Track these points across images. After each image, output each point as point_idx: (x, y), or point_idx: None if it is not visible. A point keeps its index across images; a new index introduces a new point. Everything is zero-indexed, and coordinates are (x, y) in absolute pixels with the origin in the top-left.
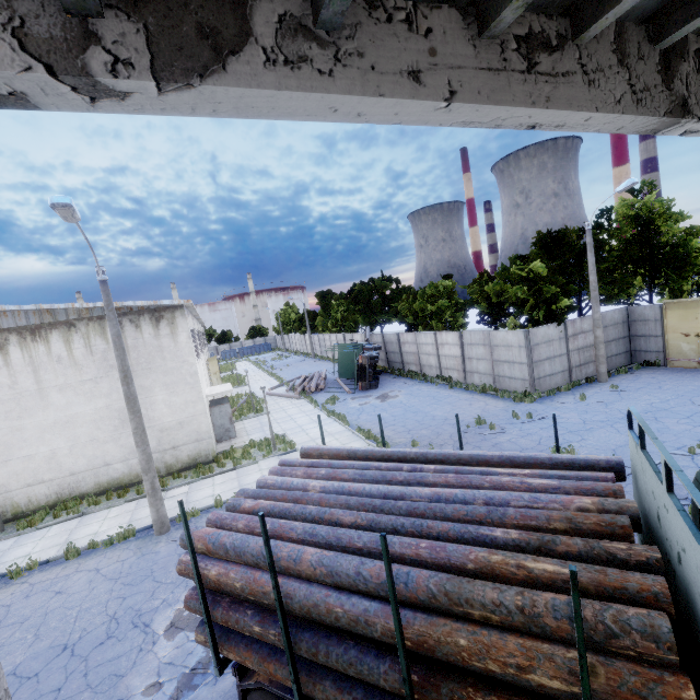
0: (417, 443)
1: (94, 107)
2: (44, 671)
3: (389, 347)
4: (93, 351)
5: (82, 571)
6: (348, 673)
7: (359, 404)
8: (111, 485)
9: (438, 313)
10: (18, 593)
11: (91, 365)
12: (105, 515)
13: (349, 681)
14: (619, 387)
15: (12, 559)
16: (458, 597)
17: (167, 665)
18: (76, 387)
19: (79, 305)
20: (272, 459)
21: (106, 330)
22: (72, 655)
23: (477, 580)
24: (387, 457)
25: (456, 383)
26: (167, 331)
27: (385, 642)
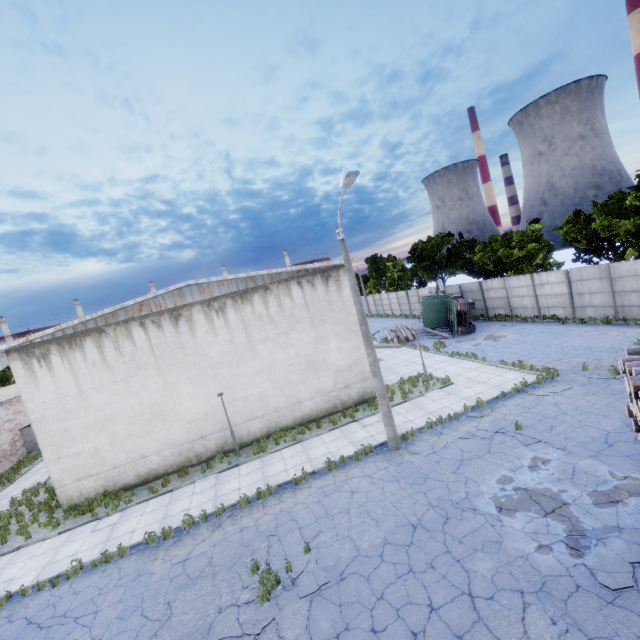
0: (586, 367)
1: None
2: (415, 541)
3: (468, 295)
4: (283, 309)
5: (355, 477)
6: None
7: (471, 345)
8: (303, 419)
9: (528, 257)
10: (314, 494)
11: (282, 321)
12: (321, 441)
13: None
14: None
15: (276, 473)
16: None
17: (535, 534)
18: (273, 339)
19: (275, 271)
20: (437, 392)
21: (291, 291)
22: (428, 530)
23: None
24: None
25: (566, 319)
26: (334, 288)
27: None
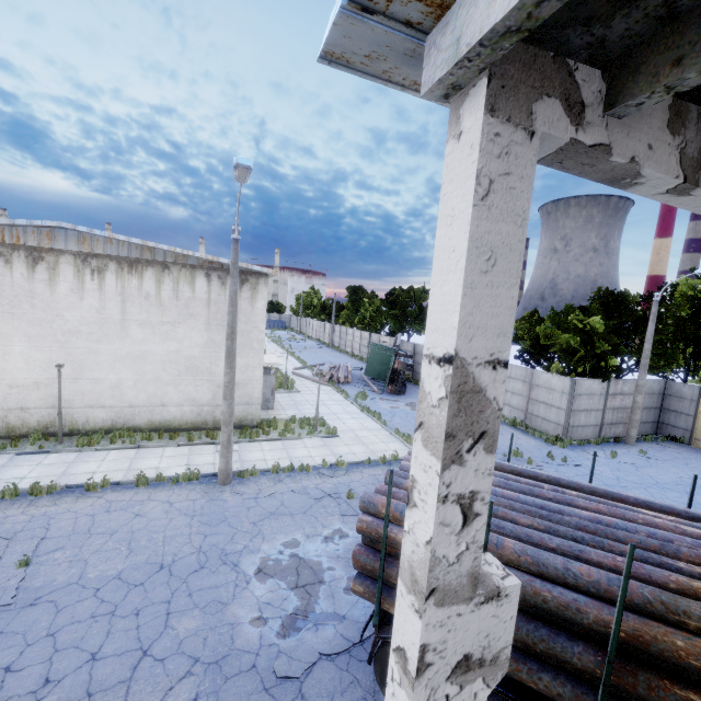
0: None
1: (651, 195)
2: (148, 582)
3: (419, 358)
4: (178, 296)
5: (155, 500)
6: (536, 646)
7: (389, 406)
8: (161, 425)
9: None
10: (97, 506)
11: (173, 309)
12: (161, 453)
13: (521, 654)
14: (647, 454)
15: (80, 472)
16: (676, 608)
17: (266, 604)
18: (154, 326)
19: (180, 251)
20: (316, 440)
21: (195, 280)
22: (171, 575)
23: (686, 598)
24: (517, 473)
25: None
26: (248, 295)
27: (574, 629)
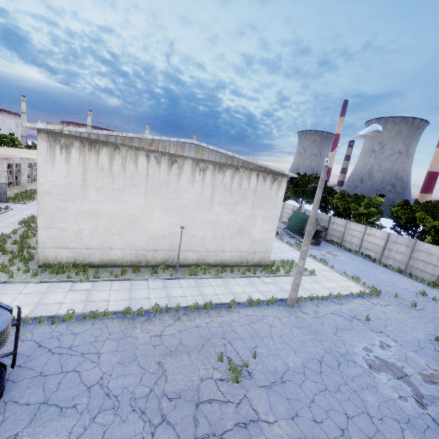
0: (397, 296)
1: None
2: (323, 371)
3: (318, 221)
4: (241, 187)
5: (269, 316)
6: None
7: (319, 253)
8: (220, 262)
9: (367, 215)
10: (244, 318)
11: (237, 195)
12: (236, 282)
13: None
14: None
15: (209, 294)
16: None
17: (395, 388)
18: (226, 204)
19: (250, 160)
20: (307, 277)
21: (250, 177)
22: (330, 367)
23: None
24: None
25: (375, 260)
26: (276, 188)
27: None
